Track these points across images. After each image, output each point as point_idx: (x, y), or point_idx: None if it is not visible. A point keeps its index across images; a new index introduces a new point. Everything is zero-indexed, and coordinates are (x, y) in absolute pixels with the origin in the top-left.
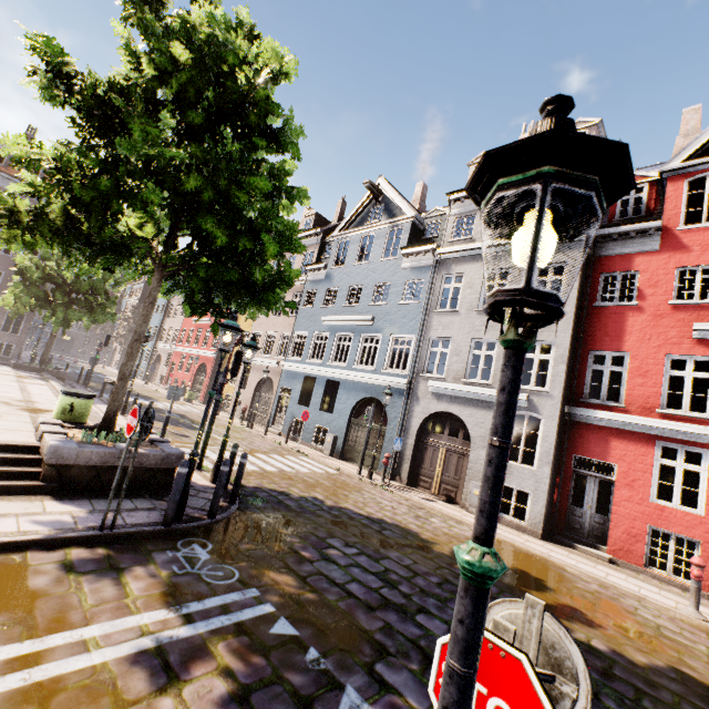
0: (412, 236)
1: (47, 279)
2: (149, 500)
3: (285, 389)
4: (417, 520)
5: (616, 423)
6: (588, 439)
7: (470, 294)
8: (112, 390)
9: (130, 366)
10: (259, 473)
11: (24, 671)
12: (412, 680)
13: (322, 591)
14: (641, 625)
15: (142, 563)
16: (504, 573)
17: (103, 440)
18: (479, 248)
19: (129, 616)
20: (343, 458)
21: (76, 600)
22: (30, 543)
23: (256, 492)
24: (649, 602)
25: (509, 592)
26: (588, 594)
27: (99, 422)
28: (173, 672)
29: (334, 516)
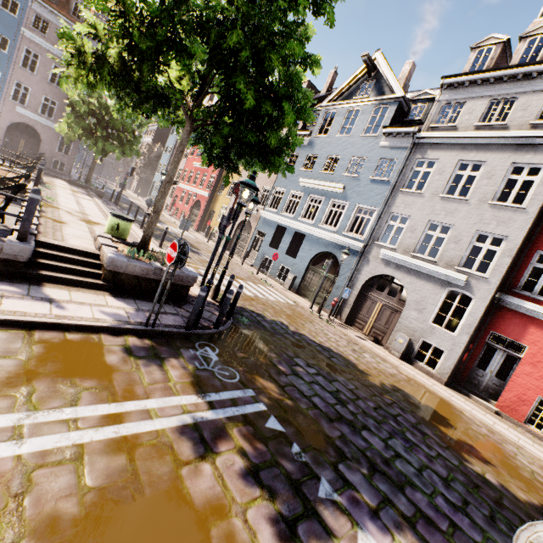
0: (396, 116)
1: (90, 114)
2: (172, 306)
3: (260, 232)
4: (354, 353)
5: (540, 315)
6: (509, 322)
7: (438, 180)
8: (136, 212)
9: (162, 202)
10: (242, 296)
11: (115, 426)
12: (364, 482)
13: (296, 399)
14: (520, 468)
15: (175, 356)
16: (419, 408)
17: (141, 256)
18: (459, 138)
19: (173, 396)
20: (298, 293)
21: (138, 378)
22: (102, 328)
23: (241, 311)
24: (526, 451)
25: (424, 424)
26: (480, 436)
27: (133, 239)
28: (207, 445)
29: (296, 340)
